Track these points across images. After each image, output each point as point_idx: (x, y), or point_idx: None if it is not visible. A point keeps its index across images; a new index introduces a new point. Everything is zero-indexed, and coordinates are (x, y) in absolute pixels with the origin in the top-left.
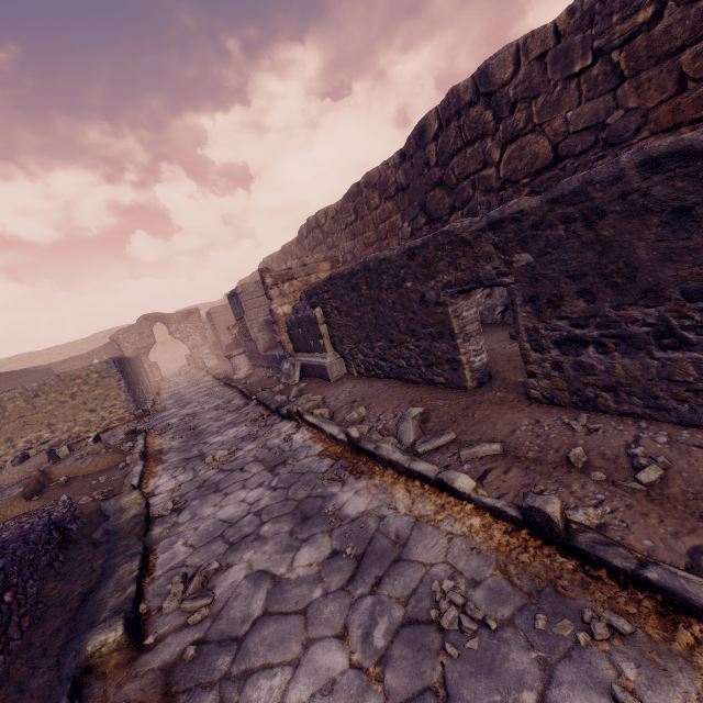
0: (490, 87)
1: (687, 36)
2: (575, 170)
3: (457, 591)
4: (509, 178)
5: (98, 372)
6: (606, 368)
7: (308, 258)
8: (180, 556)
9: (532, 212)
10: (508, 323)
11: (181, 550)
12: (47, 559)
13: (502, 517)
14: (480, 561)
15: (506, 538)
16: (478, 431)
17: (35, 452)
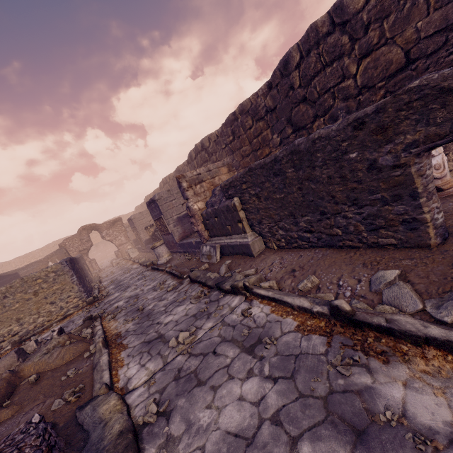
0: (345, 17)
1: None
2: (427, 68)
3: None
4: (365, 85)
5: (54, 272)
6: None
7: (211, 165)
8: None
9: None
10: None
11: None
12: None
13: None
14: None
15: None
16: None
17: (7, 343)
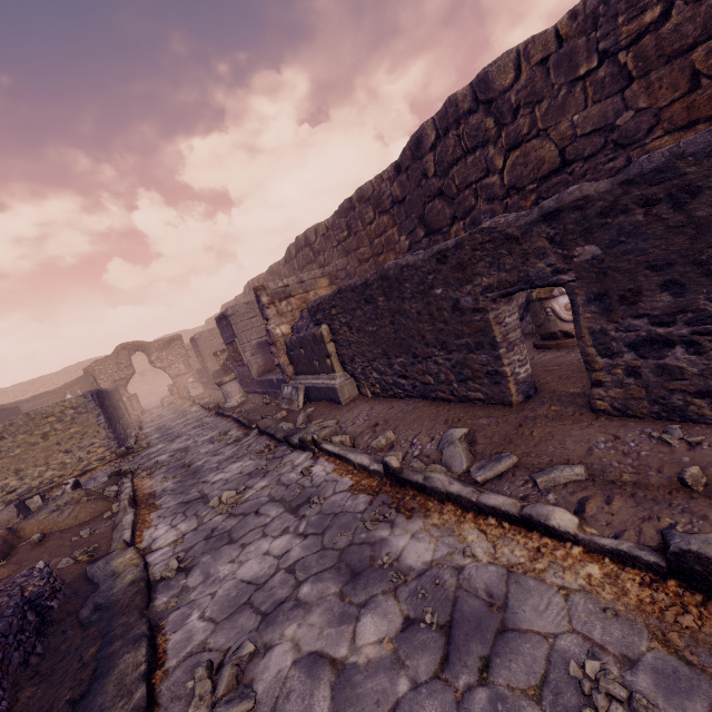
0: (490, 94)
1: (698, 33)
2: (584, 174)
3: (610, 677)
4: (514, 185)
5: (74, 408)
6: (701, 370)
7: (305, 275)
8: (198, 635)
9: (600, 197)
10: (525, 333)
11: (199, 627)
12: (21, 655)
13: (631, 564)
14: (623, 628)
15: (647, 593)
16: (544, 452)
17: (0, 503)
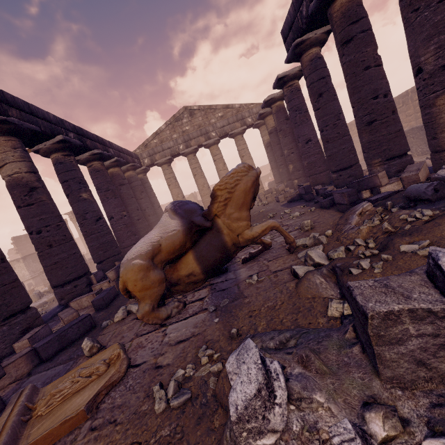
0: None
1: None
2: None
3: None
4: None
5: None
6: None
7: None
8: None
9: None
10: None
11: None
12: None
13: None
14: None
15: None
16: None
17: None
